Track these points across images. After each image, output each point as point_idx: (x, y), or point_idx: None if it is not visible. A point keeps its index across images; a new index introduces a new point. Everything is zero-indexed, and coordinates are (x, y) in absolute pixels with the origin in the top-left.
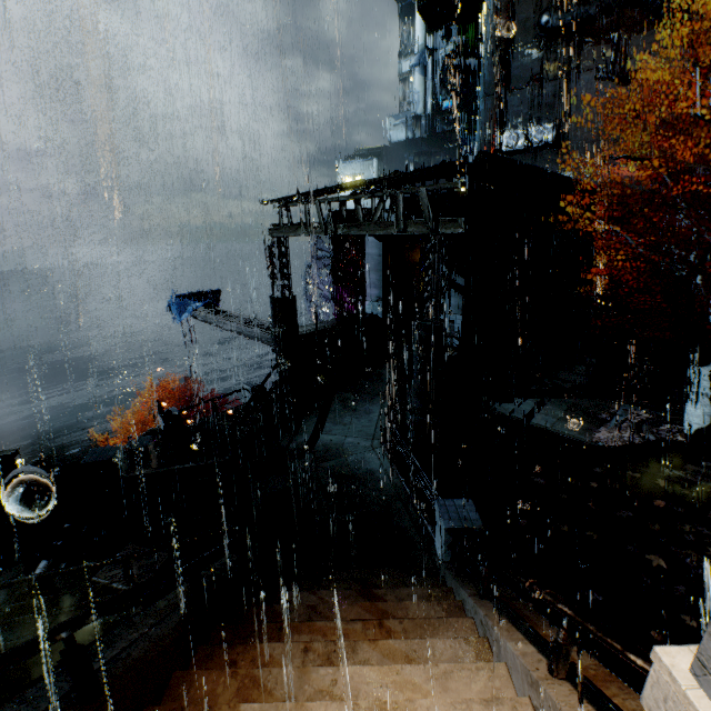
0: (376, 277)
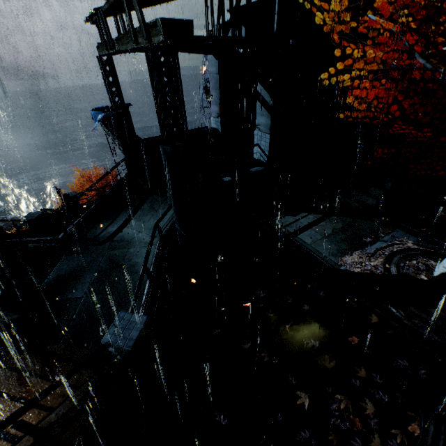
0: (215, 95)
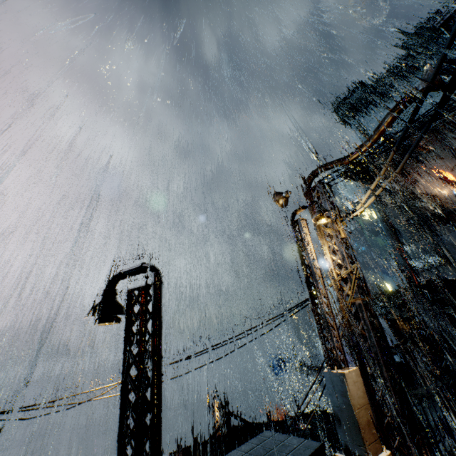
0: (392, 339)
